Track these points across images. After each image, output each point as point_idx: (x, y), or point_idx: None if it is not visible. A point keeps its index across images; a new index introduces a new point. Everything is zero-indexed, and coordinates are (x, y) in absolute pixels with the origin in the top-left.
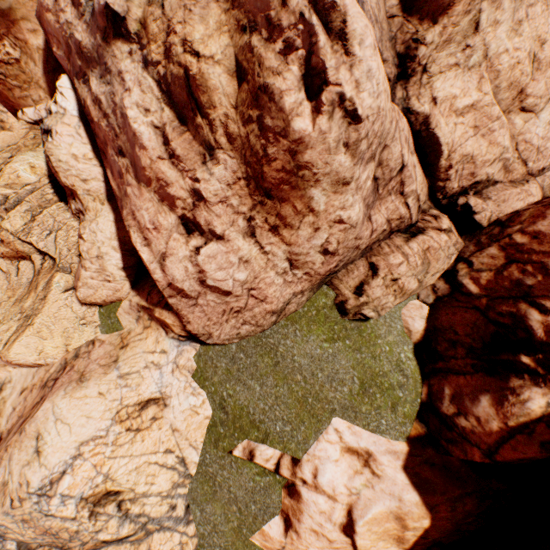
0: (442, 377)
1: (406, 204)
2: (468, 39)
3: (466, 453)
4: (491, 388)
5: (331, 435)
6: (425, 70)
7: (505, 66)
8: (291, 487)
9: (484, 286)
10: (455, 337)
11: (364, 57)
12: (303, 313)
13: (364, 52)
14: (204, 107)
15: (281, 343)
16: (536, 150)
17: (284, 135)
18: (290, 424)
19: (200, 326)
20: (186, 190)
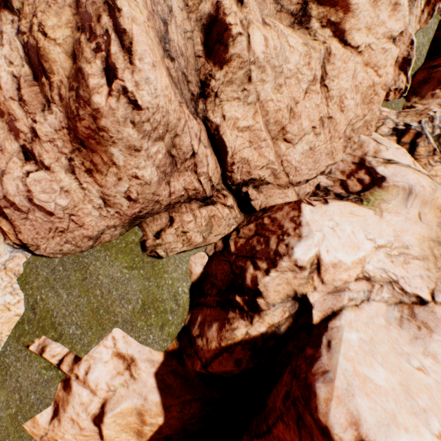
0: (200, 308)
1: (200, 180)
2: (245, 85)
3: (194, 364)
4: (220, 318)
5: (109, 341)
6: (217, 96)
7: (272, 109)
8: (67, 381)
9: (238, 248)
10: (215, 281)
11: (144, 69)
12: (116, 243)
13: (144, 66)
14: (48, 72)
15: (93, 263)
16: (295, 169)
17: (89, 104)
18: (81, 328)
19: (30, 237)
20: (28, 127)
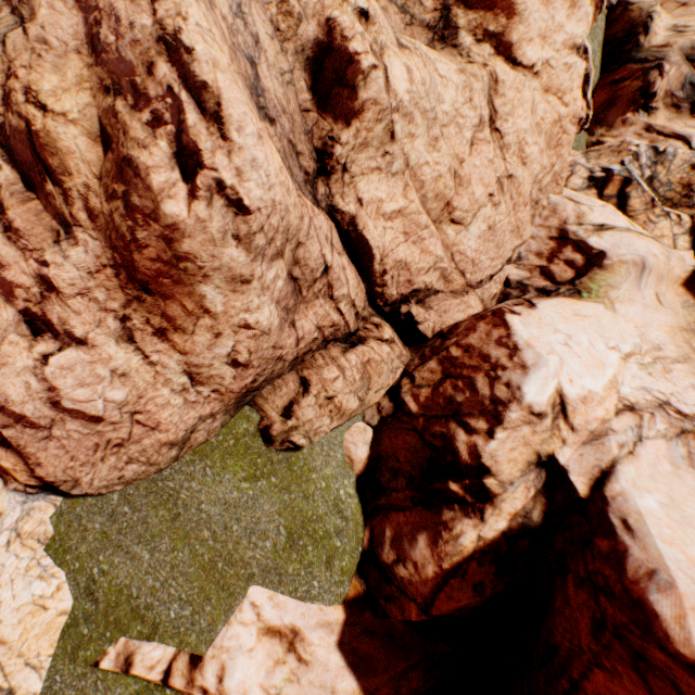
0: (384, 516)
1: (339, 309)
2: (387, 146)
3: (404, 611)
4: (428, 523)
5: (246, 612)
6: (346, 170)
7: (429, 178)
8: None
9: (422, 404)
10: (397, 465)
11: (246, 145)
12: (218, 443)
13: (246, 140)
14: (56, 172)
15: (184, 486)
16: (472, 262)
17: (155, 218)
18: (190, 604)
19: (59, 468)
20: (31, 275)
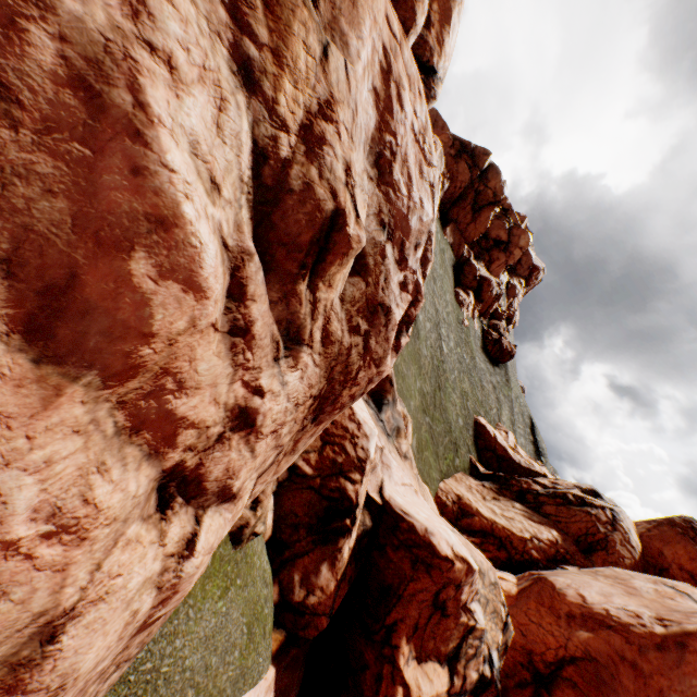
0: (291, 566)
1: None
2: None
3: (318, 626)
4: (327, 554)
5: None
6: None
7: None
8: None
9: (315, 466)
10: (297, 519)
11: None
12: None
13: None
14: (323, 278)
15: (167, 654)
16: None
17: (377, 363)
18: None
19: None
20: (224, 406)
